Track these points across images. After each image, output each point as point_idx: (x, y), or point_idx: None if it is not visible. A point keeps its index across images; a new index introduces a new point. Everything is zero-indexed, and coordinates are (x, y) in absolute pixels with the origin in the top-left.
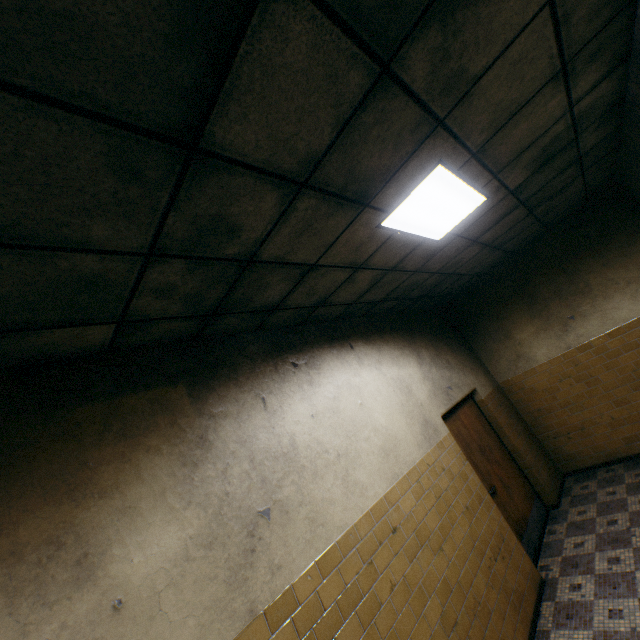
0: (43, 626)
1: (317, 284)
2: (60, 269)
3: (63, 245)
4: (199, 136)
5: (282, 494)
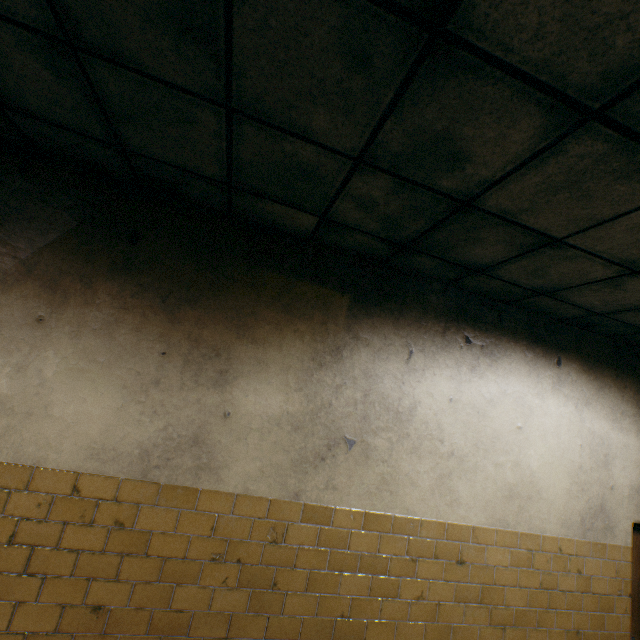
0: (190, 392)
1: (551, 266)
2: (285, 151)
3: (289, 129)
4: (450, 12)
5: (373, 440)
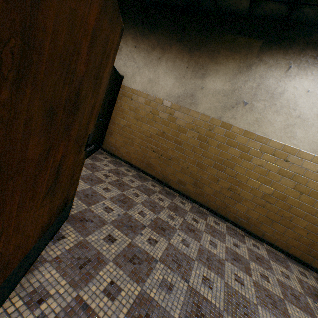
0: (192, 80)
1: None
2: None
3: None
4: None
5: (256, 104)
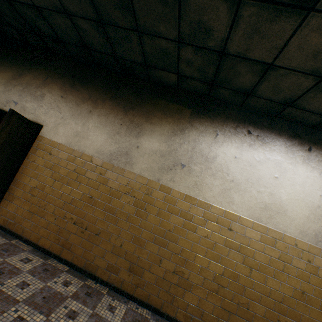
0: (127, 137)
1: (280, 83)
2: (157, 45)
3: (155, 34)
4: None
5: (193, 167)
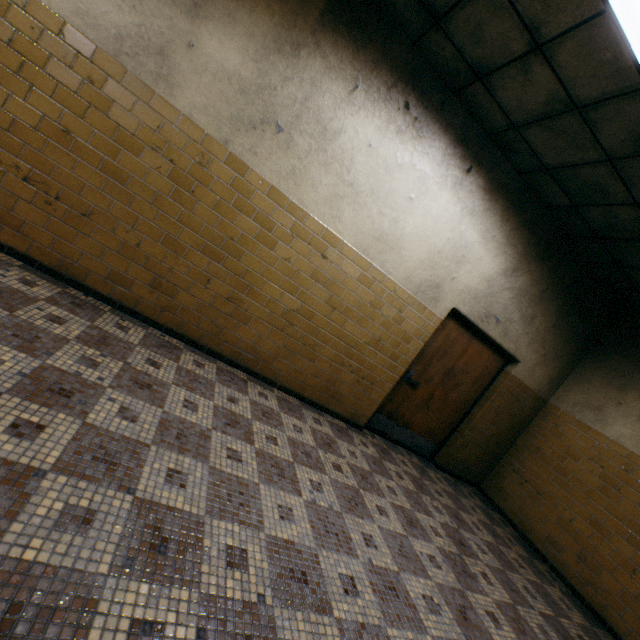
0: (166, 7)
1: (487, 25)
2: None
3: None
4: None
5: (297, 138)
